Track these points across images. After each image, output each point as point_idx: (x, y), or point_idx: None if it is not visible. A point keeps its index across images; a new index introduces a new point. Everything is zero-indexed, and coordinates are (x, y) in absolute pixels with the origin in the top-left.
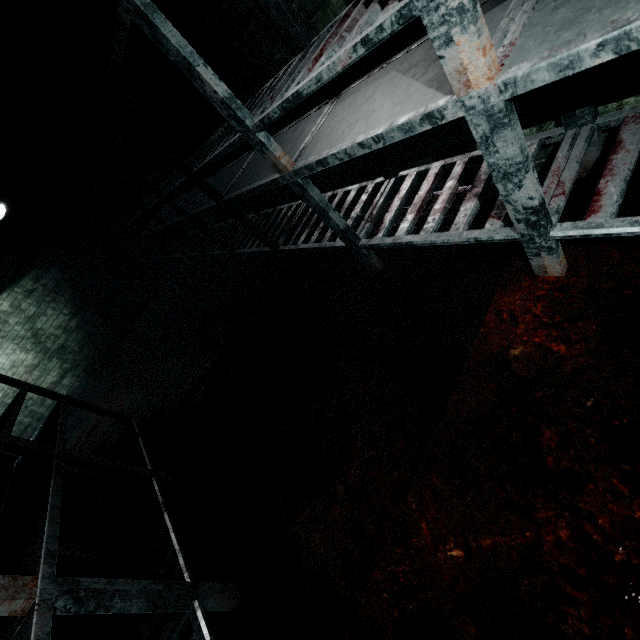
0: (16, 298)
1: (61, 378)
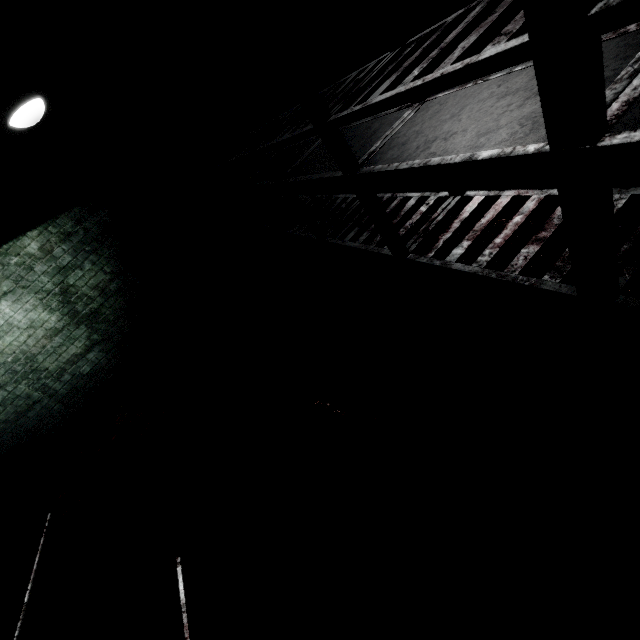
0: (48, 240)
1: (86, 351)
